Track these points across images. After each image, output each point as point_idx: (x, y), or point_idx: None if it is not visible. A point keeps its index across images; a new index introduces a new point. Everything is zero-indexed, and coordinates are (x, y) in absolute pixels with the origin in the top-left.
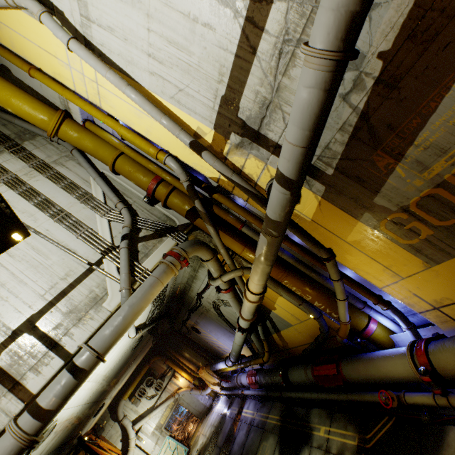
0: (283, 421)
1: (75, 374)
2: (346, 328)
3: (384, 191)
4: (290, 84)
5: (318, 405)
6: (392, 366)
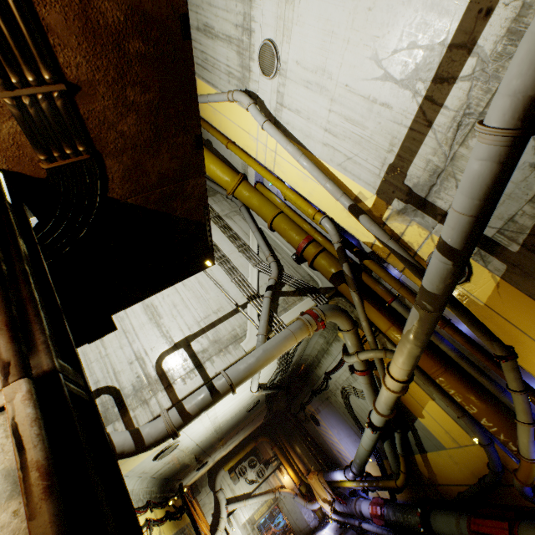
0: None
1: (212, 392)
2: (529, 469)
3: None
4: (467, 154)
5: None
6: None
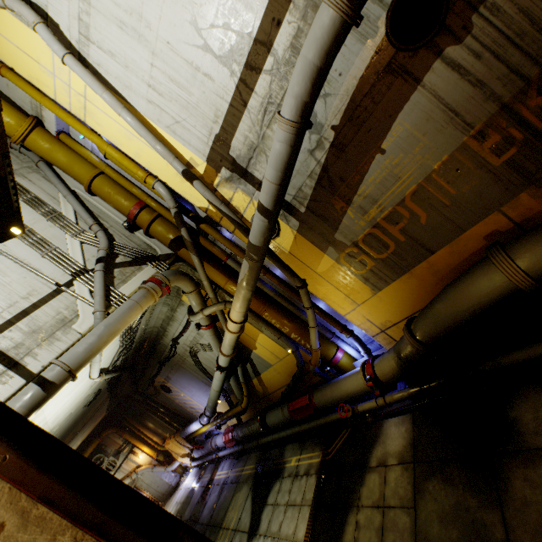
0: (258, 467)
1: (44, 386)
2: (317, 355)
3: (341, 229)
4: (272, 136)
5: (292, 440)
6: (350, 383)
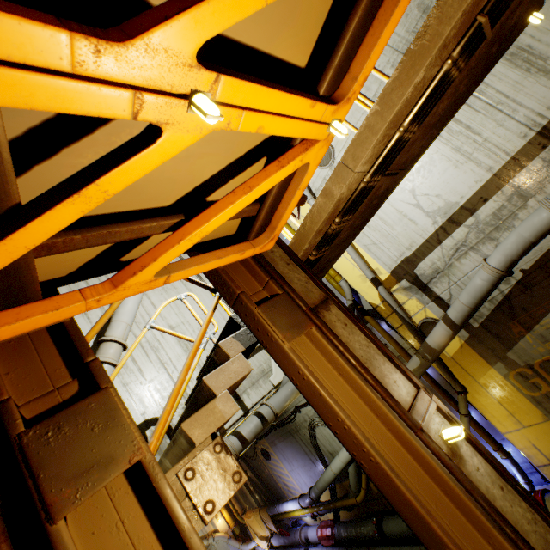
0: None
1: (262, 421)
2: None
3: (516, 349)
4: (459, 266)
5: None
6: None
